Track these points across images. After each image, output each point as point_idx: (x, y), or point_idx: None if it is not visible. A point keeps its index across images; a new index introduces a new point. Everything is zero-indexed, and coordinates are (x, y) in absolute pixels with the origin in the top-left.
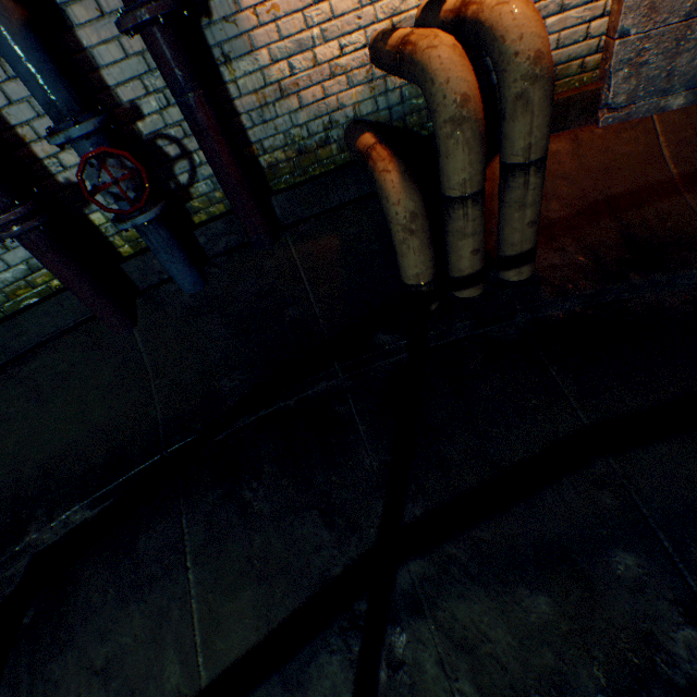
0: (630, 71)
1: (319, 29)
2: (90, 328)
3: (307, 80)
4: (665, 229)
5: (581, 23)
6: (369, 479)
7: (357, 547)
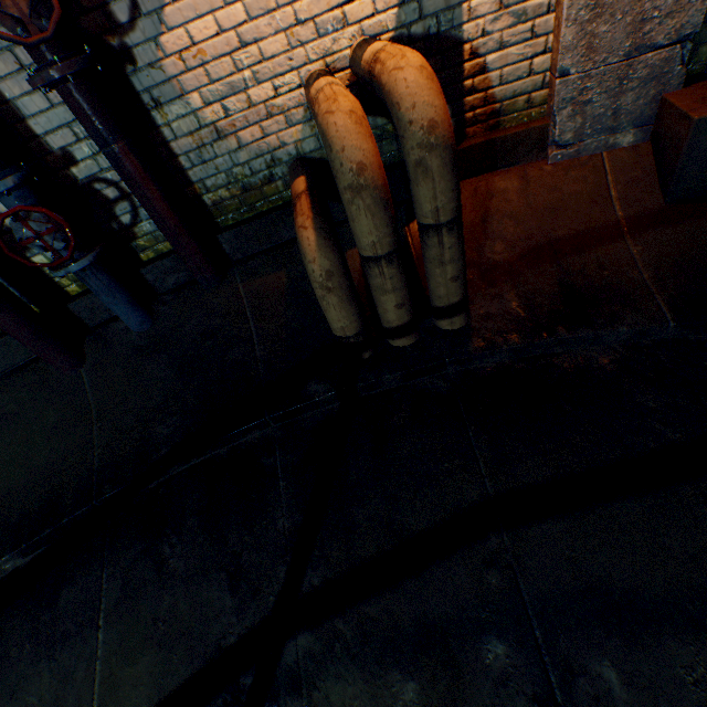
0: (574, 109)
1: (251, 72)
2: (39, 367)
3: (244, 120)
4: (603, 278)
5: (523, 59)
6: (279, 542)
7: (255, 615)
